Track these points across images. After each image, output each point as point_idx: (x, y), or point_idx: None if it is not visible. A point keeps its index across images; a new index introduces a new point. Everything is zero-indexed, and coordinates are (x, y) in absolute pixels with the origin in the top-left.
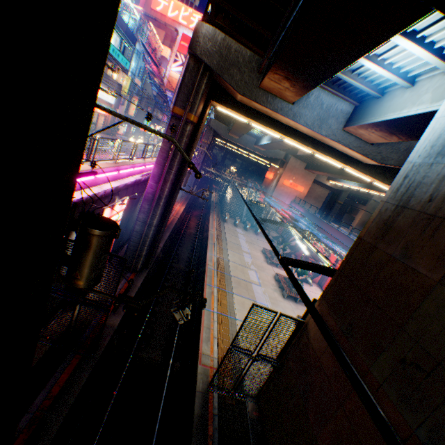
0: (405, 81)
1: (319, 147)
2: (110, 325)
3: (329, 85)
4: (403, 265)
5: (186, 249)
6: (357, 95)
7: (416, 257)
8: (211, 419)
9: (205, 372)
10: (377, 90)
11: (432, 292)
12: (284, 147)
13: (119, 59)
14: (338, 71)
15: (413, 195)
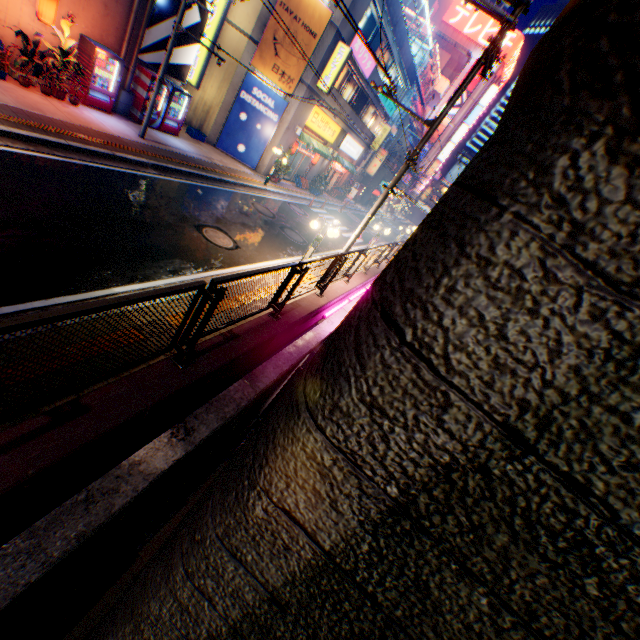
0: None
1: None
2: None
3: None
4: None
5: None
6: None
7: None
8: None
9: None
10: None
11: None
12: None
13: (385, 104)
14: None
15: None
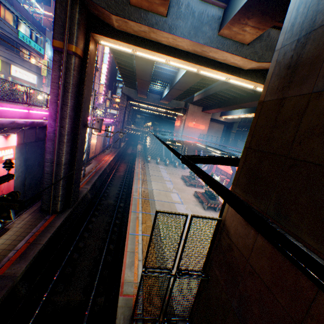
0: None
1: (202, 61)
2: (11, 274)
3: None
4: None
5: (115, 187)
6: None
7: None
8: None
9: (127, 304)
10: None
11: None
12: (180, 91)
13: (31, 45)
14: None
15: (318, 11)
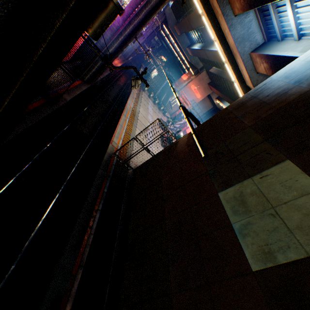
0: (297, 35)
1: (231, 59)
2: (64, 98)
3: (261, 17)
4: (239, 120)
5: (115, 91)
6: (270, 35)
7: (246, 117)
8: (111, 165)
9: (113, 148)
10: (281, 36)
11: (244, 130)
12: (206, 58)
13: None
14: (274, 1)
15: (262, 93)
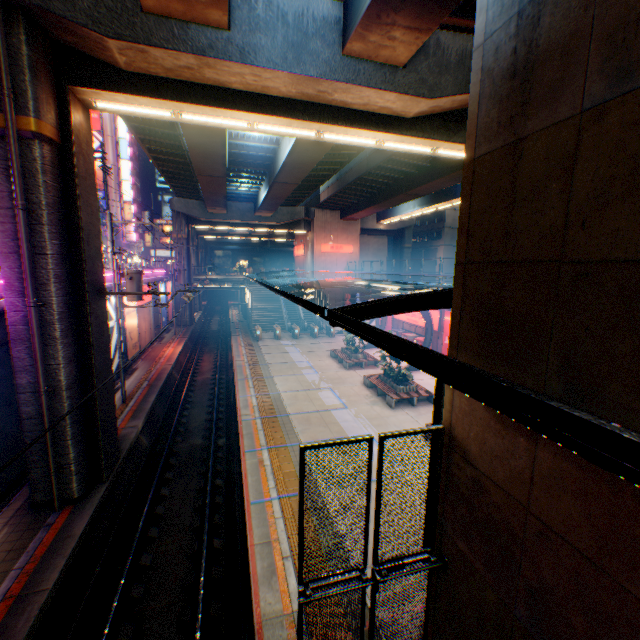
0: None
1: (322, 114)
2: None
3: None
4: None
5: (201, 408)
6: None
7: None
8: None
9: None
10: None
11: None
12: (291, 186)
13: None
14: None
15: None
